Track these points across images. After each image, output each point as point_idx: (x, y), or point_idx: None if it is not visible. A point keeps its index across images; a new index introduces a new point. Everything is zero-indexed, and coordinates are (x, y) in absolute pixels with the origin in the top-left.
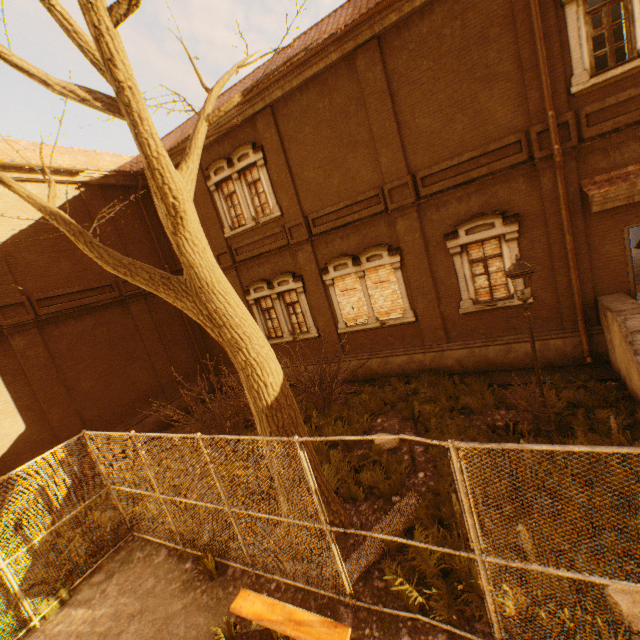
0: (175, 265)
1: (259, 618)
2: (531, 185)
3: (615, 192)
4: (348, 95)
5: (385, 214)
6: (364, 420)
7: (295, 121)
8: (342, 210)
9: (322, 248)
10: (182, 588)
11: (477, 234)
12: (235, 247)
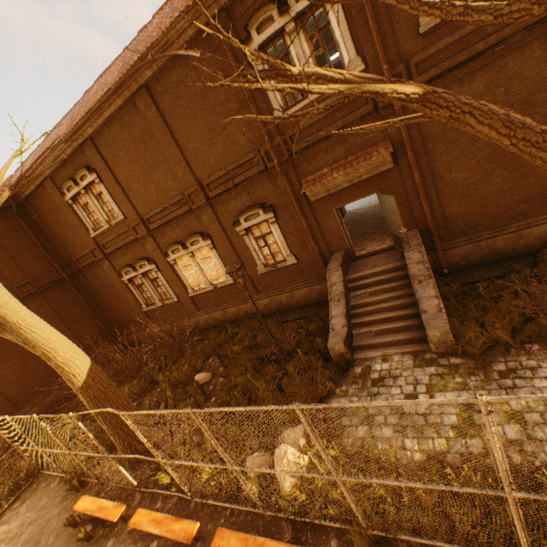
0: (64, 261)
1: (85, 510)
2: (274, 185)
3: (317, 189)
4: (141, 128)
5: (192, 212)
6: (198, 363)
7: (111, 148)
8: (165, 210)
9: (161, 238)
10: (62, 500)
11: (251, 221)
12: (102, 243)
